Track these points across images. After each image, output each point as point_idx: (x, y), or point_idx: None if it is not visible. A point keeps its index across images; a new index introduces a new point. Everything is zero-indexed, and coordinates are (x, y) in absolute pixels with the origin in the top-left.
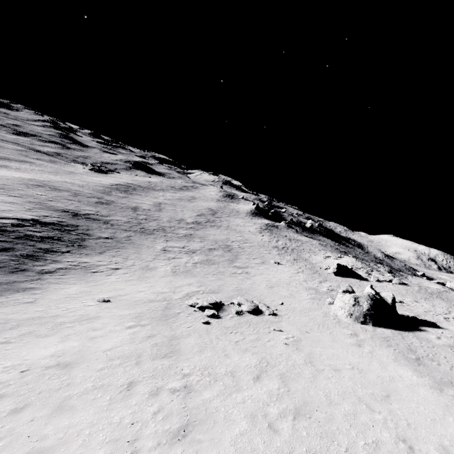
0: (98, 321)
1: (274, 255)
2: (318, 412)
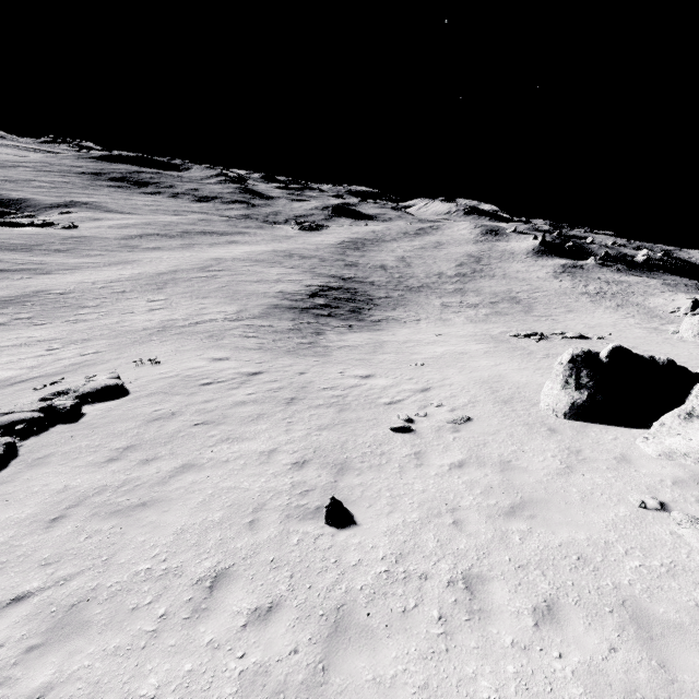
0: (450, 342)
1: (583, 302)
2: None
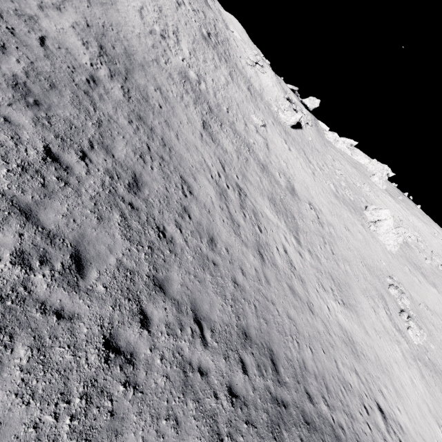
0: None
1: (233, 85)
2: None
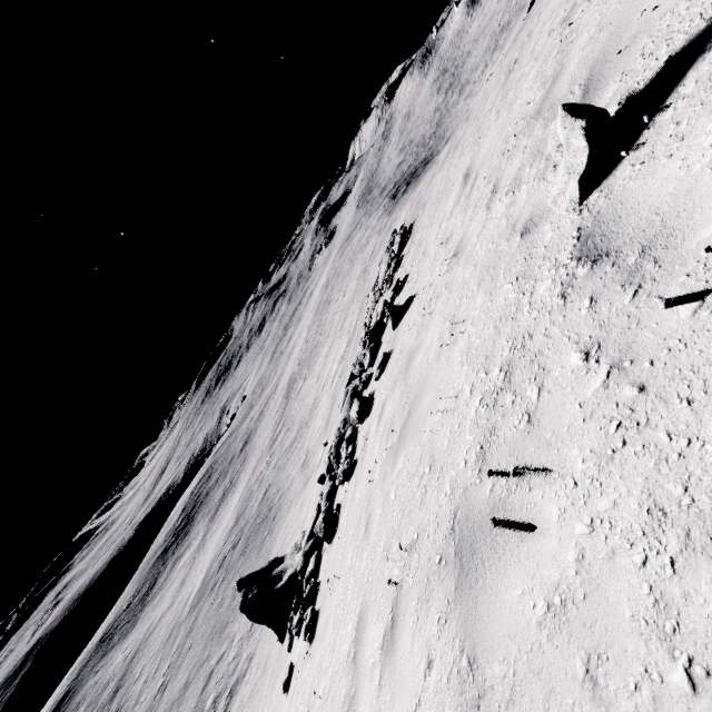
0: None
1: None
2: None
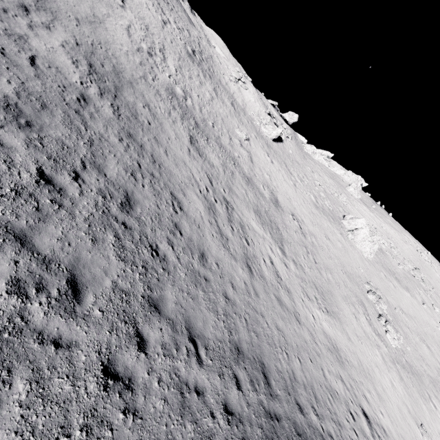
0: None
1: (218, 100)
2: (436, 344)
